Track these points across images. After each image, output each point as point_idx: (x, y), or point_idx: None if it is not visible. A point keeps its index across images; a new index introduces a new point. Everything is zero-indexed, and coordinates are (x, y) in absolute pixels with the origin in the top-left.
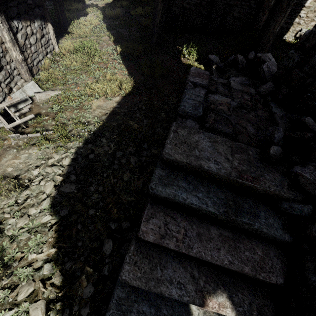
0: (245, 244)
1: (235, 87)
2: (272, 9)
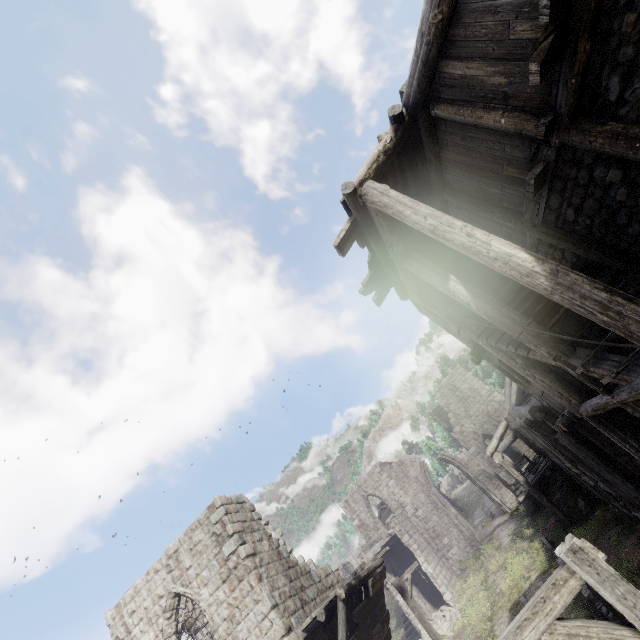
0: None
1: None
2: None
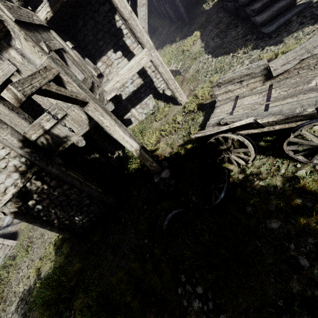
0: None
1: None
2: None
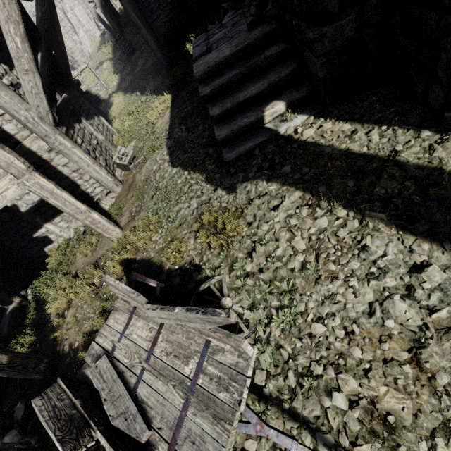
0: (269, 73)
1: (226, 22)
2: None
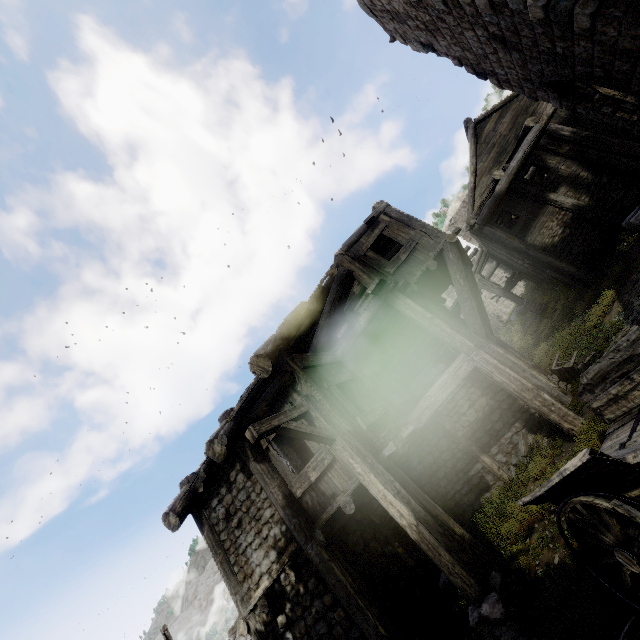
0: None
1: None
2: (633, 158)
